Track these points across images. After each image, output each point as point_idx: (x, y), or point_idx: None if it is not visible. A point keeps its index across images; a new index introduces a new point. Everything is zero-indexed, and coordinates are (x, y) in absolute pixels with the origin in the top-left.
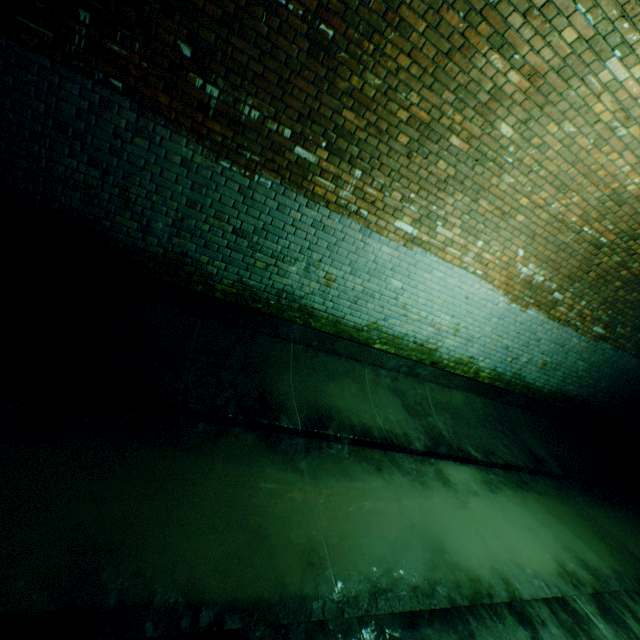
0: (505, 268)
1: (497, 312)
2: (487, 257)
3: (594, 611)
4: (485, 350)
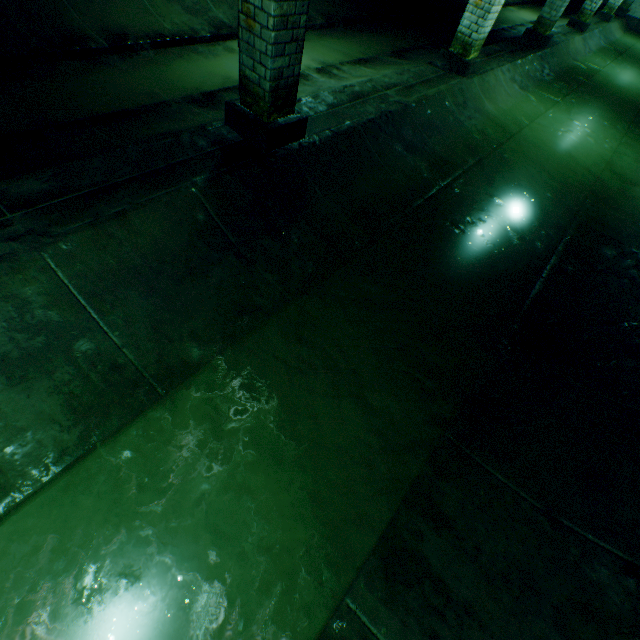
0: None
1: None
2: None
3: None
4: None
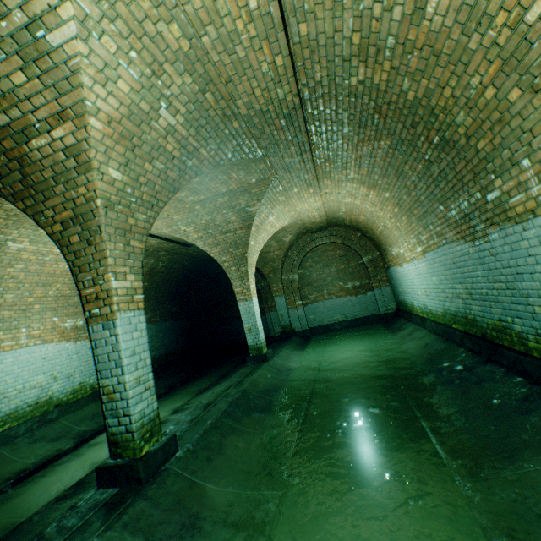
0: (55, 330)
1: (73, 351)
2: (37, 332)
3: (170, 415)
4: (86, 373)
